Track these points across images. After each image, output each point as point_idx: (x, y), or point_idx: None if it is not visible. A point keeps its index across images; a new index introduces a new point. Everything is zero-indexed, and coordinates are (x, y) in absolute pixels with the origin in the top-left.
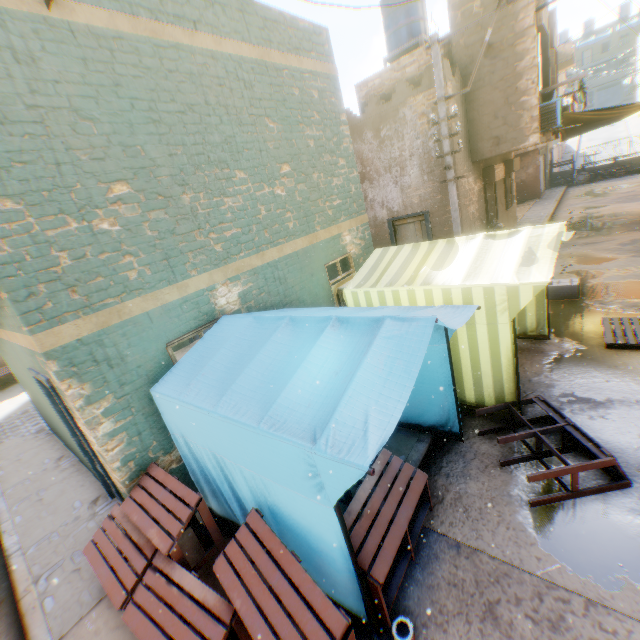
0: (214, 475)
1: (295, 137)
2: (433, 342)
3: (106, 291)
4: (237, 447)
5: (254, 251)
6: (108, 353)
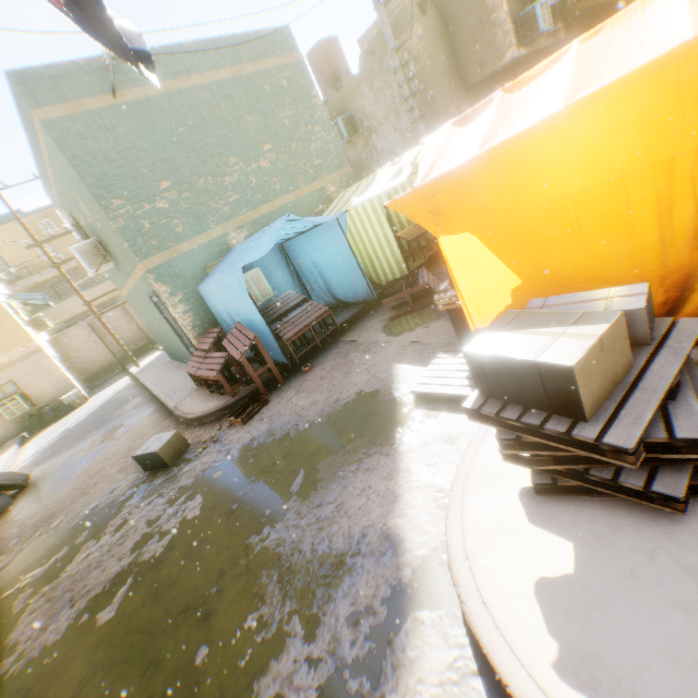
0: (230, 323)
1: (271, 122)
2: (342, 240)
3: (168, 239)
4: (226, 294)
5: (252, 208)
6: (175, 271)
